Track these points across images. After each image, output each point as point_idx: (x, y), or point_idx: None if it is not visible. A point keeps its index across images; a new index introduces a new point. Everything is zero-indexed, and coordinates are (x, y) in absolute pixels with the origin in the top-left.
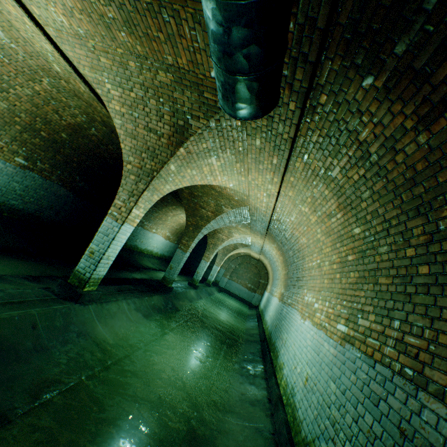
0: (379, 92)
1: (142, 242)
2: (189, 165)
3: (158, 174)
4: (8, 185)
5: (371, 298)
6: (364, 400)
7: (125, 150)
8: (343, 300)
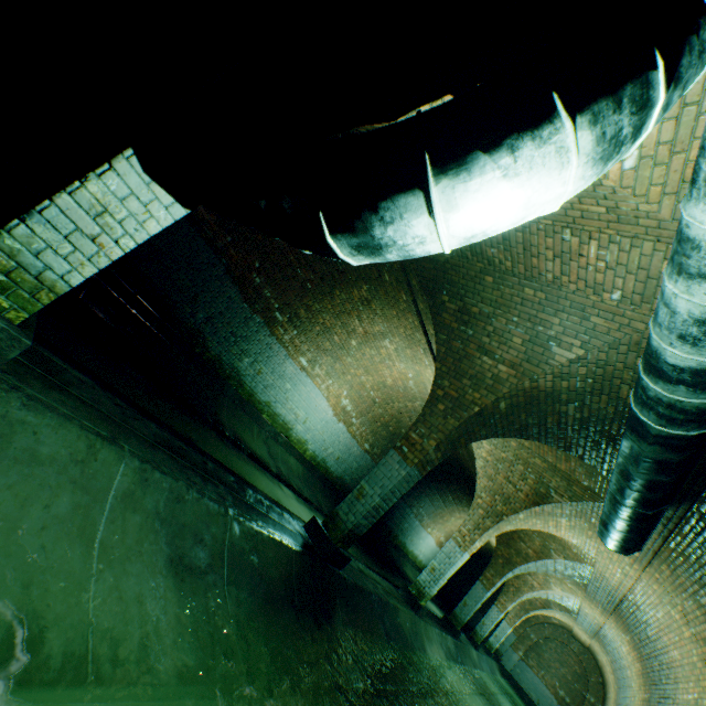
0: None
1: (412, 540)
2: (536, 516)
3: (507, 518)
4: (350, 463)
5: None
6: None
7: (479, 485)
8: None
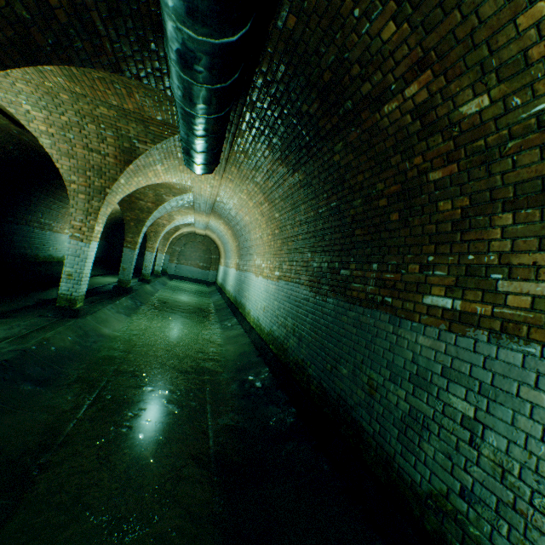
0: (270, 153)
1: (56, 249)
2: (136, 175)
3: (111, 190)
4: None
5: (287, 254)
6: (286, 299)
7: (63, 170)
8: (277, 258)
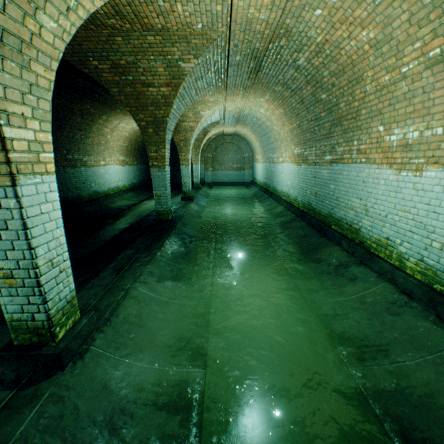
0: None
1: (98, 184)
2: None
3: None
4: None
5: None
6: None
7: None
8: None
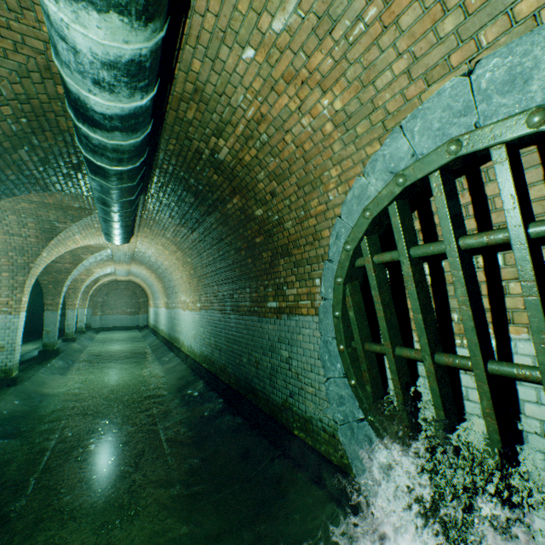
0: (173, 220)
1: None
2: (57, 247)
3: (35, 264)
4: None
5: (203, 288)
6: (208, 324)
7: None
8: (196, 293)
